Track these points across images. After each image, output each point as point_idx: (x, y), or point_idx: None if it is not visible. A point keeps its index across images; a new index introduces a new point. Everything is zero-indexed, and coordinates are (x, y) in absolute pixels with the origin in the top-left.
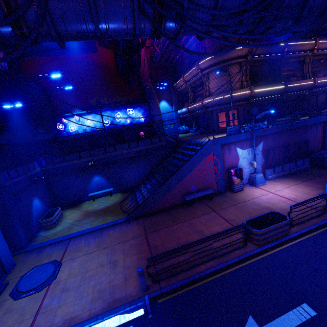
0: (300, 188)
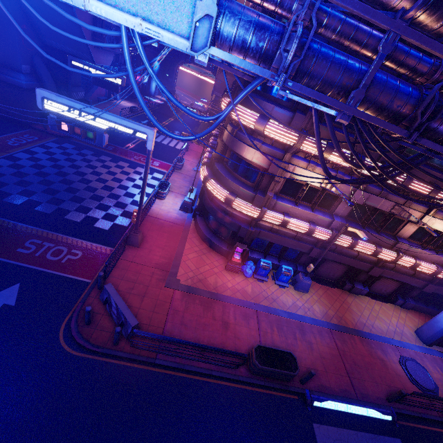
0: (132, 104)
